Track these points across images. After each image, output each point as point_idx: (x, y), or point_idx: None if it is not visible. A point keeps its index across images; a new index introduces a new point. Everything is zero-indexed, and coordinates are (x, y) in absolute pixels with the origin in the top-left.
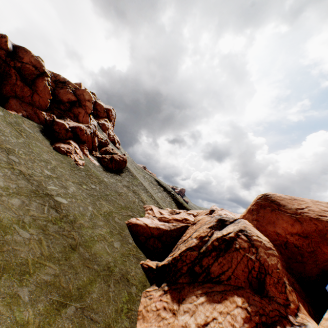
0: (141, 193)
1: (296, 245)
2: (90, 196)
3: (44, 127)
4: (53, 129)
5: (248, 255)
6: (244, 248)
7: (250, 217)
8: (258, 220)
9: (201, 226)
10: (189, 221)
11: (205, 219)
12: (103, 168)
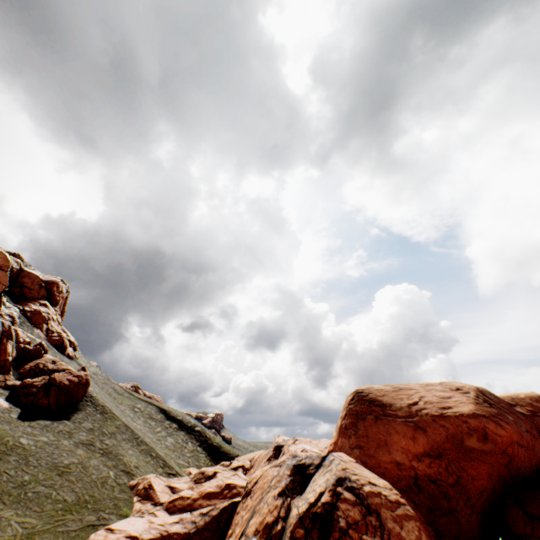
0: (123, 452)
1: (431, 477)
2: None
3: None
4: None
5: (368, 539)
6: (356, 522)
7: (346, 443)
8: (361, 445)
9: (262, 495)
10: (238, 489)
11: (268, 474)
12: (23, 412)
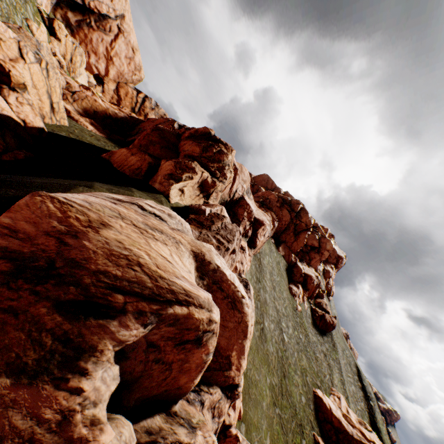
0: (334, 372)
1: None
2: (297, 343)
3: (287, 266)
4: (292, 269)
5: None
6: None
7: None
8: None
9: None
10: None
11: None
12: (311, 321)
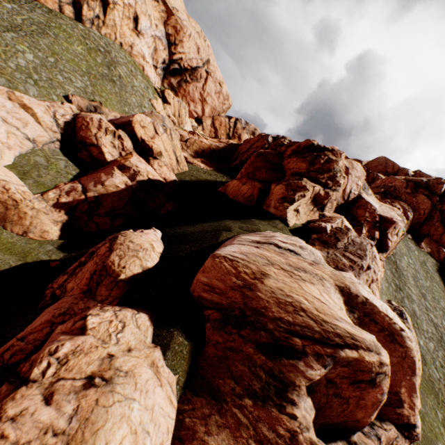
0: None
1: None
2: None
3: (439, 265)
4: None
5: None
6: None
7: None
8: None
9: None
10: None
11: None
12: None
